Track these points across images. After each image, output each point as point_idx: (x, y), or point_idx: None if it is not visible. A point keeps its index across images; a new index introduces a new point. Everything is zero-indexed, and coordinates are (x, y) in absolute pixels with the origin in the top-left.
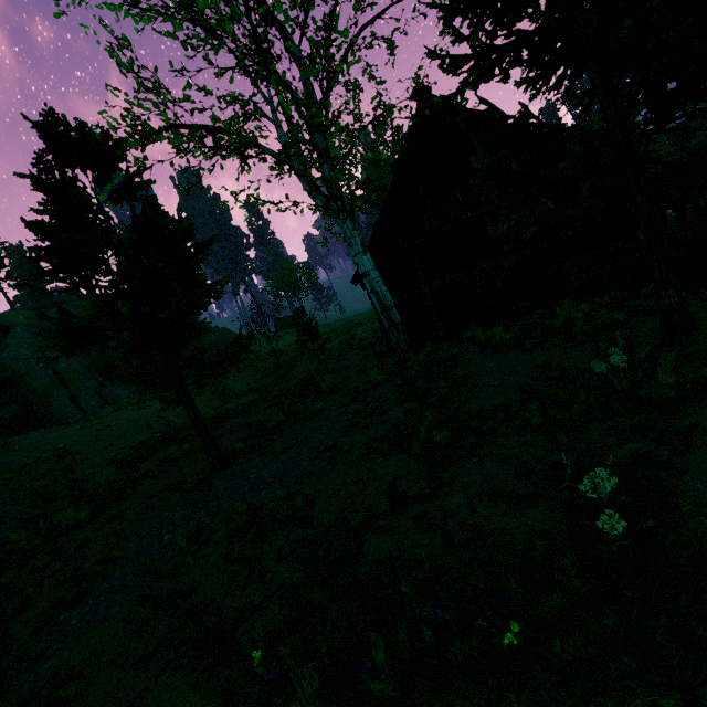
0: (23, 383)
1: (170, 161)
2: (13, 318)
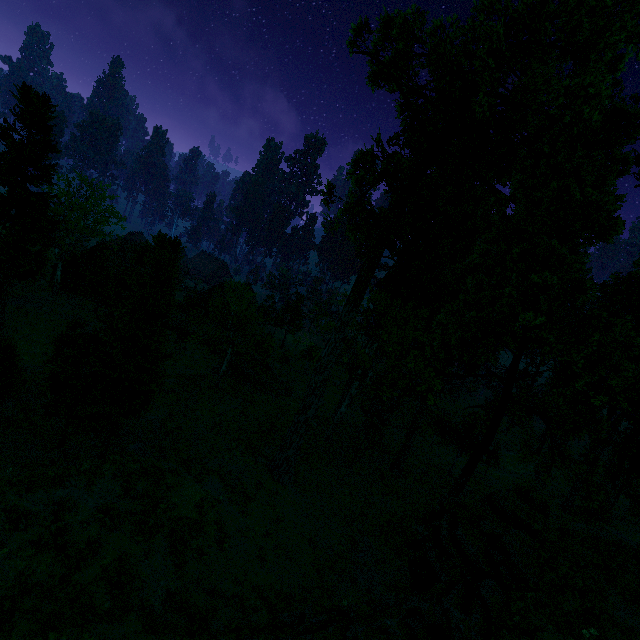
0: None
1: None
2: None
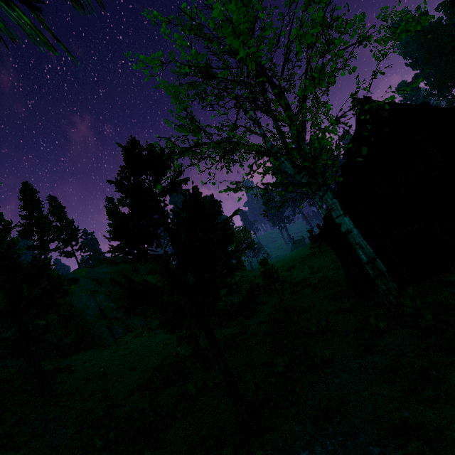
0: (81, 317)
1: (198, 165)
2: (79, 273)
